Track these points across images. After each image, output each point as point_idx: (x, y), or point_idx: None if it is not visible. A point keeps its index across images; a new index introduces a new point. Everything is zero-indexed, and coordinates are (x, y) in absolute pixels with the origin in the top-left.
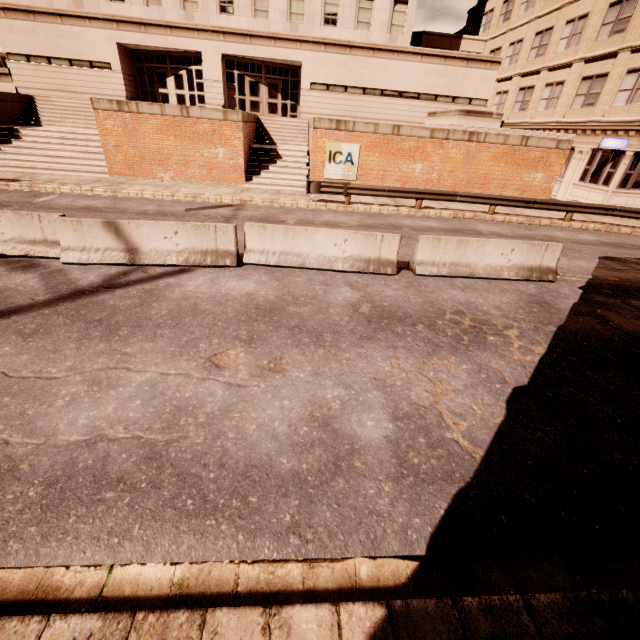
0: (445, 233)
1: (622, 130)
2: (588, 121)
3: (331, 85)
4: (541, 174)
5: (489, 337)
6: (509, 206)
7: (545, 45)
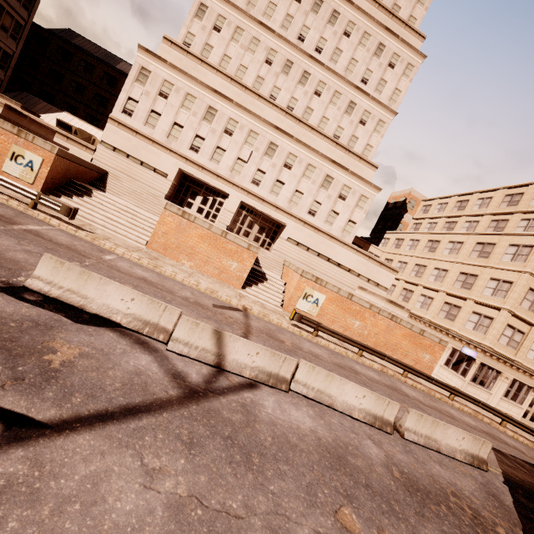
0: (388, 389)
1: (472, 345)
2: (450, 329)
3: (300, 243)
4: (428, 355)
5: (492, 533)
6: (417, 376)
7: (421, 273)
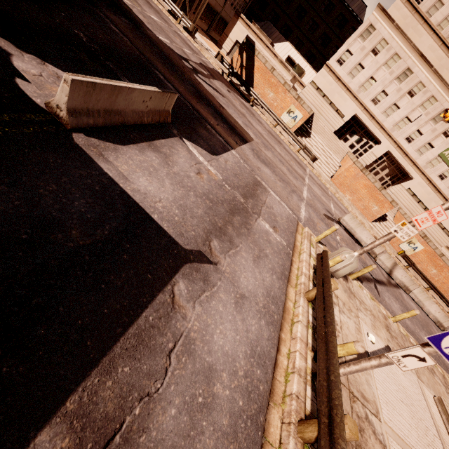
0: None
1: None
2: None
3: (415, 195)
4: None
5: None
6: None
7: None
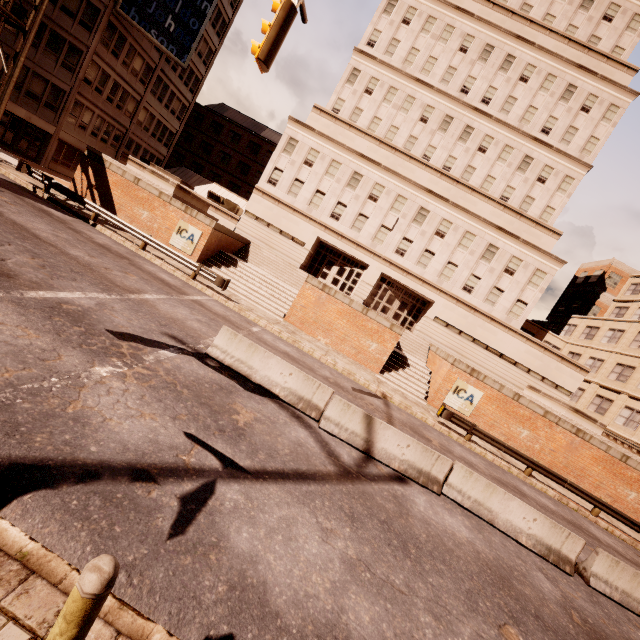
0: (569, 524)
1: None
2: None
3: (450, 325)
4: (635, 493)
5: None
6: (614, 517)
7: (626, 376)
